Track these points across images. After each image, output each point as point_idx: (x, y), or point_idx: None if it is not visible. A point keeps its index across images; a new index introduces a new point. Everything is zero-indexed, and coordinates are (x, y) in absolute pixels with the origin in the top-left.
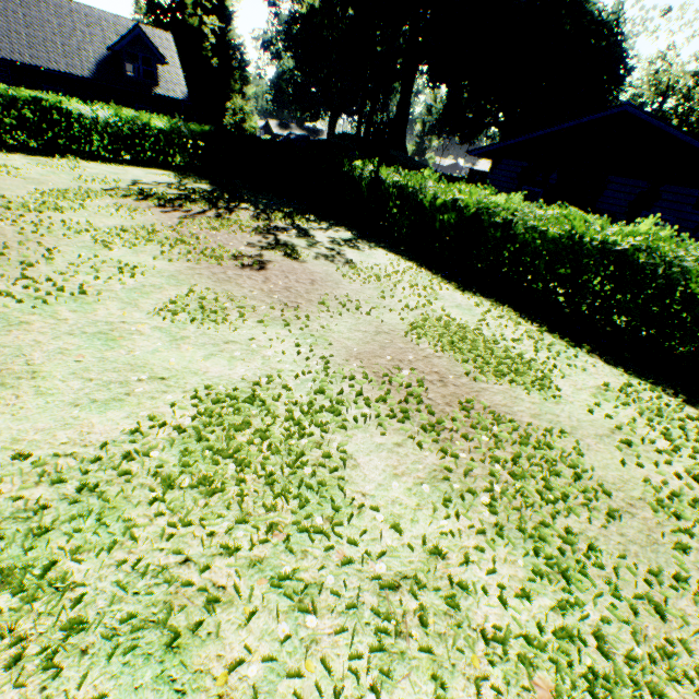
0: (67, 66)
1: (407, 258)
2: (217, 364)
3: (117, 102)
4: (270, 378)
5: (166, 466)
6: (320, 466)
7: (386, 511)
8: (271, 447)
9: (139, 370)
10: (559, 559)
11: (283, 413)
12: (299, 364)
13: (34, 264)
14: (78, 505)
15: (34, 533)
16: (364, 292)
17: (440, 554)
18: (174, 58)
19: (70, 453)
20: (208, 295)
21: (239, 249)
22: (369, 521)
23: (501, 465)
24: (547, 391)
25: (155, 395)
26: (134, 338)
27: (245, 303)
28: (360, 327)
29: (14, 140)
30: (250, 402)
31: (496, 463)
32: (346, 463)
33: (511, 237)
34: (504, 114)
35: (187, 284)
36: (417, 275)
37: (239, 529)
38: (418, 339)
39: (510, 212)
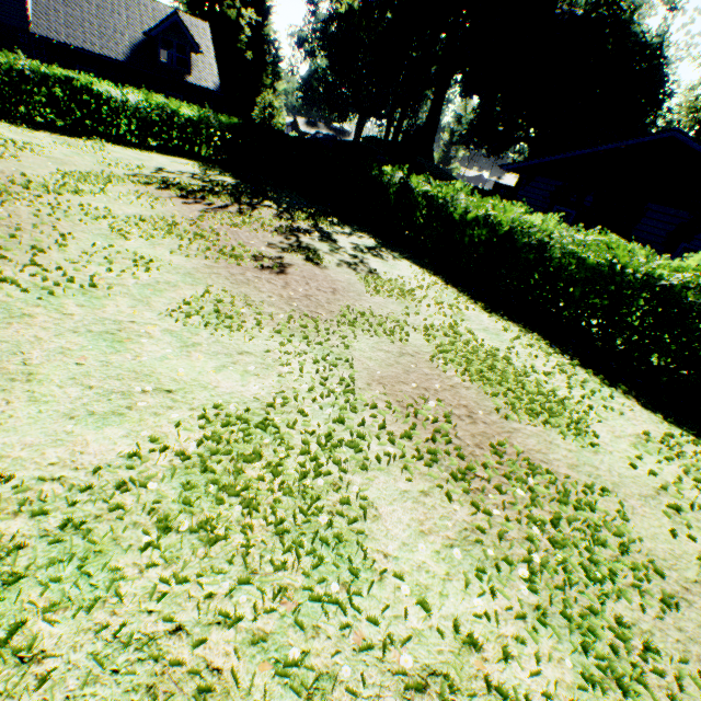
0: (102, 47)
1: (432, 272)
2: (229, 378)
3: (148, 87)
4: (285, 400)
5: (164, 502)
6: (337, 515)
7: (410, 580)
8: (283, 486)
9: (144, 380)
10: (613, 662)
11: (298, 443)
12: (317, 384)
13: (45, 250)
14: (59, 545)
15: (4, 580)
16: (387, 306)
17: (475, 645)
18: (209, 48)
19: (58, 477)
20: (224, 297)
21: (260, 249)
22: (392, 591)
23: (539, 528)
24: (584, 437)
25: (159, 411)
26: (143, 340)
27: (262, 309)
28: (383, 346)
29: (42, 117)
30: (263, 428)
31: (533, 524)
32: (366, 513)
33: (545, 260)
34: (535, 129)
35: (203, 284)
36: (443, 292)
37: (242, 590)
38: (445, 364)
39: (546, 234)
